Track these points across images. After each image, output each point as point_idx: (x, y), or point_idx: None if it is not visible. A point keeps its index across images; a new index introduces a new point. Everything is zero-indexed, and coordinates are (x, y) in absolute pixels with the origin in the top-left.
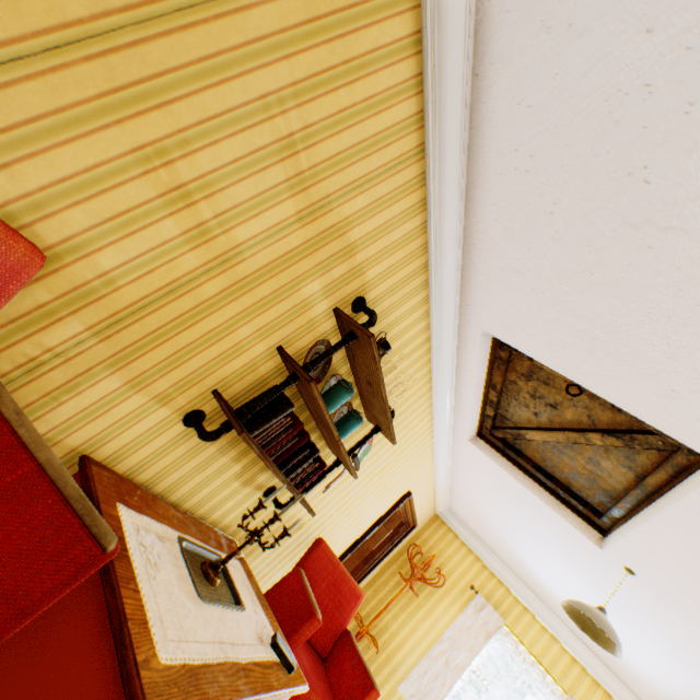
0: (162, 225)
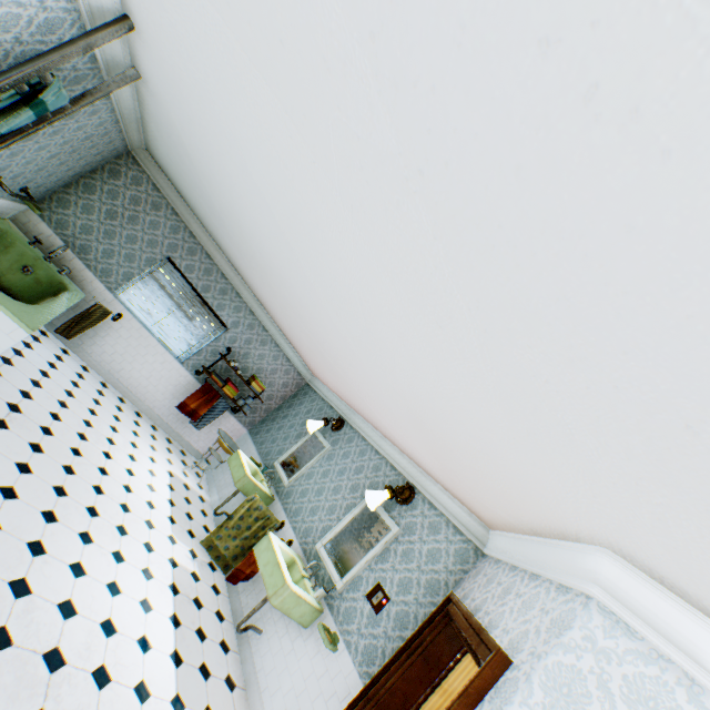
0: (433, 697)
